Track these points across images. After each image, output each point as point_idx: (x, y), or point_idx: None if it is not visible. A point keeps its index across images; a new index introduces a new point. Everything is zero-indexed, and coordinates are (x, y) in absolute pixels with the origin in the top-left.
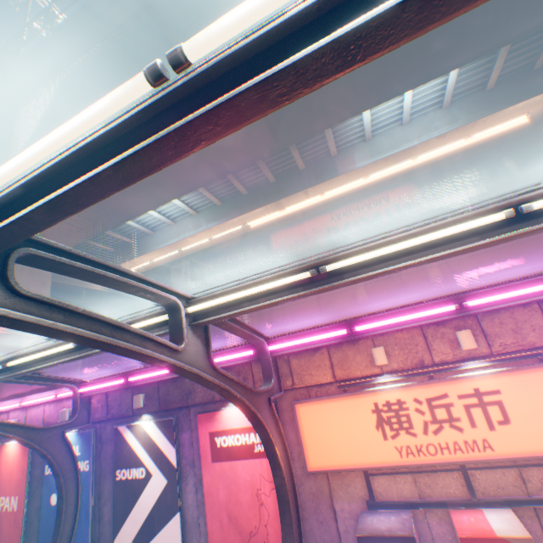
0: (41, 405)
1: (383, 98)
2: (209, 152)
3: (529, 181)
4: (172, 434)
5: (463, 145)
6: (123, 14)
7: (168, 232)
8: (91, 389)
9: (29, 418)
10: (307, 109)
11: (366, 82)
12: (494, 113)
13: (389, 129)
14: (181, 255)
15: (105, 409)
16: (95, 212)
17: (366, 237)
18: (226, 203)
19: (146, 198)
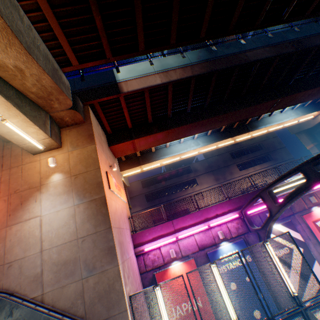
0: (190, 236)
1: (300, 102)
2: (251, 109)
3: (274, 142)
4: (293, 227)
5: (294, 123)
6: (264, 54)
7: (178, 147)
8: (251, 212)
9: (182, 247)
10: (286, 101)
11: (304, 96)
12: (308, 114)
13: (276, 113)
14: (175, 161)
15: (243, 226)
16: (186, 129)
17: (219, 161)
18: (211, 134)
19: (210, 125)
